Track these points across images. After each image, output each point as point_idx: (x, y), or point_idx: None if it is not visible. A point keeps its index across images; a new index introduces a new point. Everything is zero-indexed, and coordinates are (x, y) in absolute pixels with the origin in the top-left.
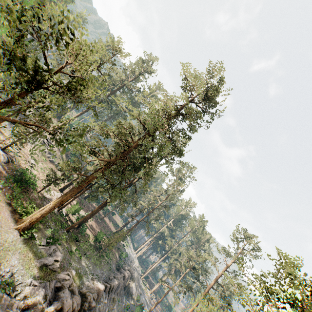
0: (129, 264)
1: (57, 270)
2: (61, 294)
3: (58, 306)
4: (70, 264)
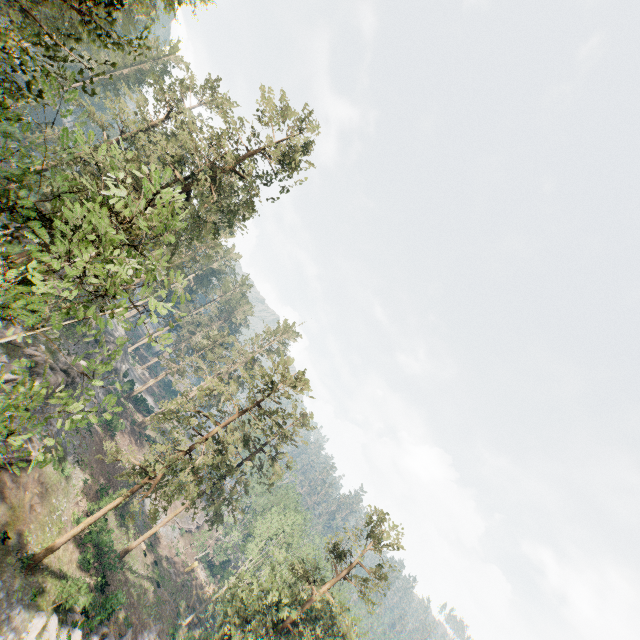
0: (111, 334)
1: (22, 346)
2: (40, 371)
3: (43, 381)
4: (36, 338)
